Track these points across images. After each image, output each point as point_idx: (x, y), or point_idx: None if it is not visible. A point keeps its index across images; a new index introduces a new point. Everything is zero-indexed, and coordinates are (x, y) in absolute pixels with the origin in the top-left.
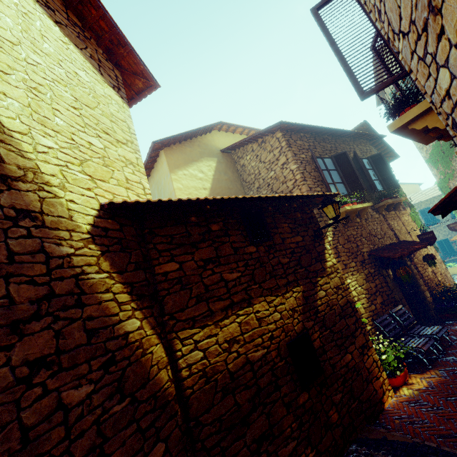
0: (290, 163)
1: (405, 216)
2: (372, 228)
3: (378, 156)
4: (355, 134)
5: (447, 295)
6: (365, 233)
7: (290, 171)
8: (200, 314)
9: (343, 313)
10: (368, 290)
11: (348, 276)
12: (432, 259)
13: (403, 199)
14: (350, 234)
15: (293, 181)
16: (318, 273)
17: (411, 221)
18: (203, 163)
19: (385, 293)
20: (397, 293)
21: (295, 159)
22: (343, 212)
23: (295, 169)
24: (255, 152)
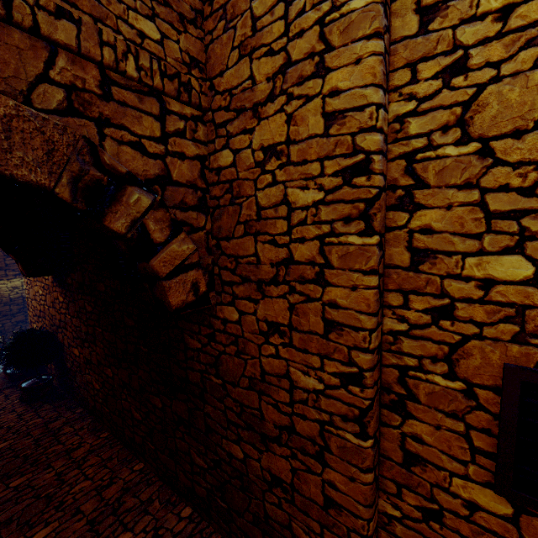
0: None
1: None
2: None
3: None
4: None
5: None
6: None
7: None
8: (0, 275)
9: None
10: None
11: None
12: None
13: None
14: None
15: None
16: None
17: None
18: None
19: None
20: None
21: None
22: None
23: None
24: None
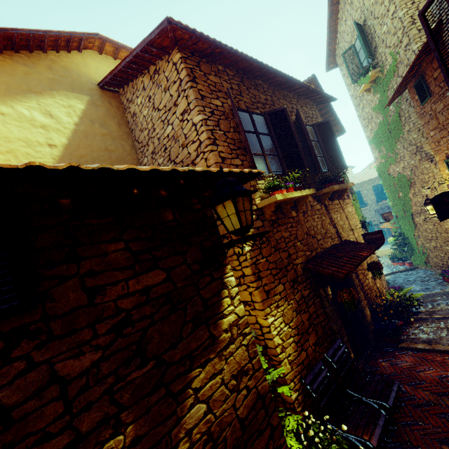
0: (192, 110)
1: (349, 206)
2: (311, 226)
3: (326, 125)
4: (300, 87)
5: (389, 313)
6: (301, 233)
7: (193, 125)
8: None
9: (245, 434)
10: (299, 327)
11: (270, 312)
12: (379, 269)
13: (351, 185)
14: (281, 237)
15: (196, 144)
16: (196, 358)
17: (355, 212)
18: (56, 99)
19: (321, 325)
20: (335, 321)
21: (201, 105)
22: (271, 203)
23: (199, 122)
24: (146, 91)
